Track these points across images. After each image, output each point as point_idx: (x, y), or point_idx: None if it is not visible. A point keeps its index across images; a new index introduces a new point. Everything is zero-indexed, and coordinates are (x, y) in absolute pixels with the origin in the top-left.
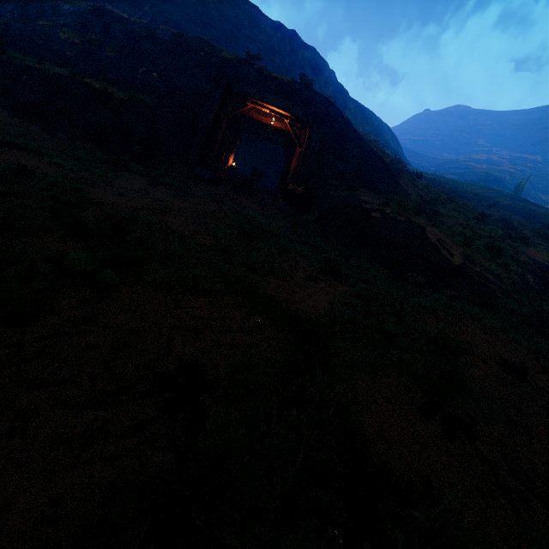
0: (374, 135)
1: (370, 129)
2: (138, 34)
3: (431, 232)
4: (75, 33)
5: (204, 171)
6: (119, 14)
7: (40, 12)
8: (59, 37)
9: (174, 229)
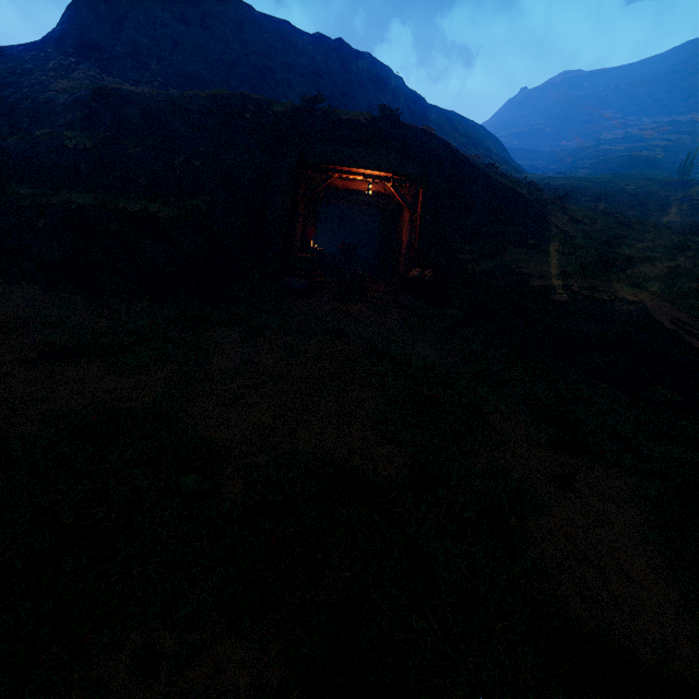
0: (471, 146)
1: (464, 140)
2: (160, 112)
3: (655, 309)
4: (83, 136)
5: (295, 282)
6: (128, 90)
7: (32, 116)
8: (66, 147)
9: (337, 455)
